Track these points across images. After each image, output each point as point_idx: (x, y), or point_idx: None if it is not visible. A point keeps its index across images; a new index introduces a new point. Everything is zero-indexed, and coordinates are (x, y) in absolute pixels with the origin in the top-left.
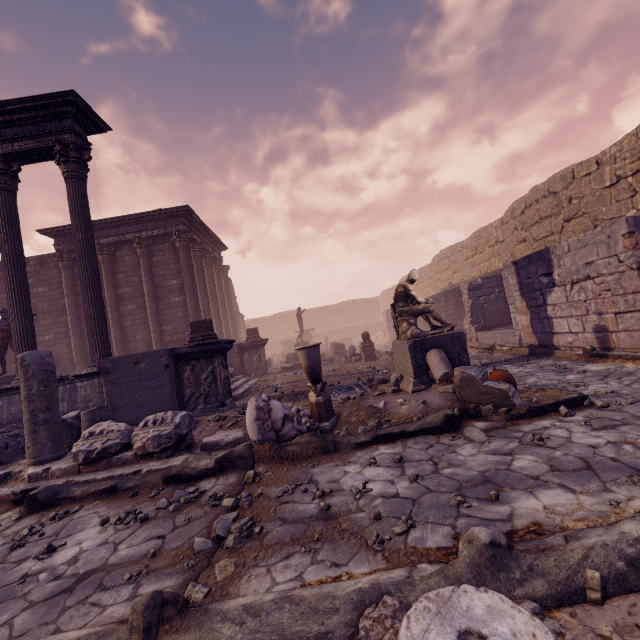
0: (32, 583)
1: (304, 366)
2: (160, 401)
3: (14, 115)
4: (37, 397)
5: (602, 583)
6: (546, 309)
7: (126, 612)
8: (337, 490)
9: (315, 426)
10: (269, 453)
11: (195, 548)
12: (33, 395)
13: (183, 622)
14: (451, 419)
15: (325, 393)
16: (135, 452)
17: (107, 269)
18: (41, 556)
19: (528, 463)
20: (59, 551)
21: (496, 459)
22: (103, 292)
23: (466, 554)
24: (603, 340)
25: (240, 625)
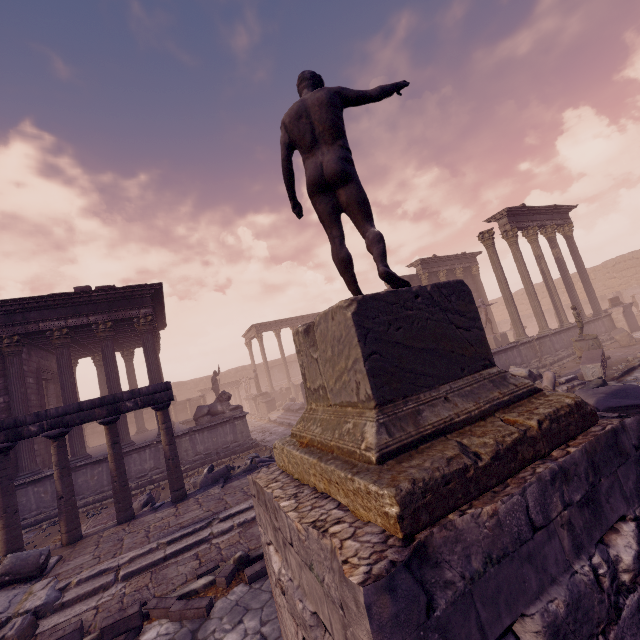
0: None
1: None
2: (636, 323)
3: (558, 210)
4: None
5: None
6: None
7: None
8: None
9: None
10: None
11: None
12: None
13: None
14: None
15: None
16: None
17: None
18: None
19: None
20: None
21: None
22: None
23: None
24: None
25: None
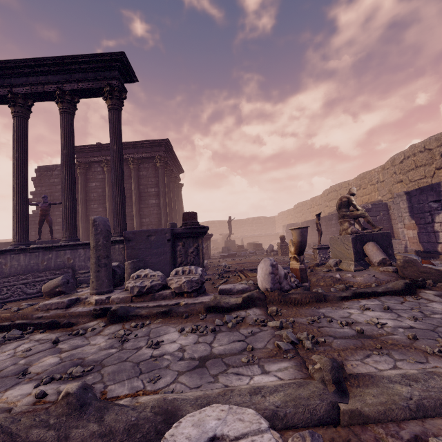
0: (164, 361)
1: (296, 241)
2: (163, 264)
3: (81, 65)
4: (102, 247)
5: None
6: (433, 225)
7: (272, 379)
8: (355, 322)
9: (299, 285)
10: (277, 298)
11: (282, 347)
12: (99, 246)
13: (358, 381)
14: (409, 286)
15: (304, 263)
16: (171, 291)
17: (109, 177)
18: (153, 346)
19: None
20: (163, 344)
21: None
22: (104, 192)
23: None
24: None
25: (408, 386)
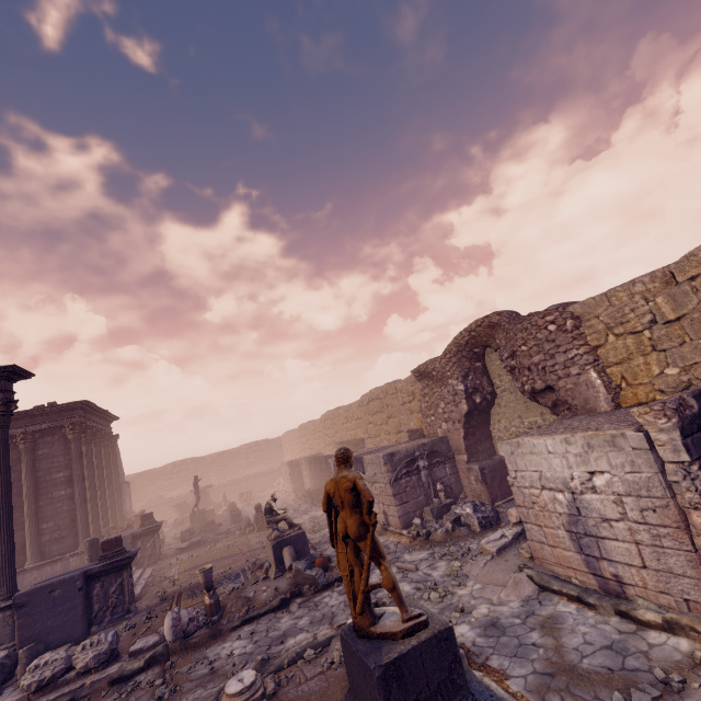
0: None
1: (202, 582)
2: (72, 622)
3: None
4: None
5: (288, 662)
6: None
7: None
8: (218, 658)
9: (208, 620)
10: (179, 647)
11: None
12: None
13: None
14: (284, 600)
15: (215, 595)
16: (77, 671)
17: None
18: None
19: (304, 621)
20: None
21: (294, 622)
22: None
23: (254, 665)
24: (387, 519)
25: None
